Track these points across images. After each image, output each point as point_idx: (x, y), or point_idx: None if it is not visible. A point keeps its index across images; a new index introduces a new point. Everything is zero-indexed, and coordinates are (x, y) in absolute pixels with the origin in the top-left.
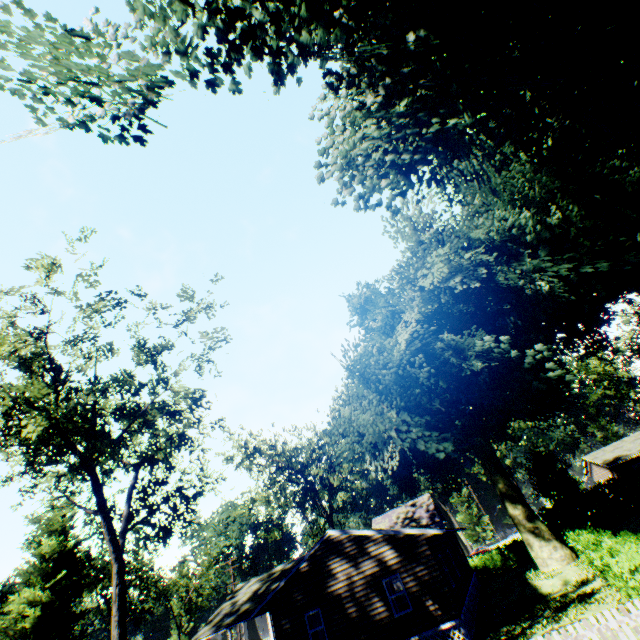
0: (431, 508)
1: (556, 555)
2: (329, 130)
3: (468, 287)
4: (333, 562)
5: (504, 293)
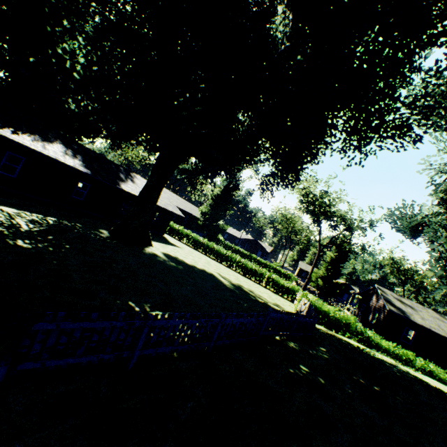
0: None
1: None
2: None
3: None
4: (374, 296)
5: None
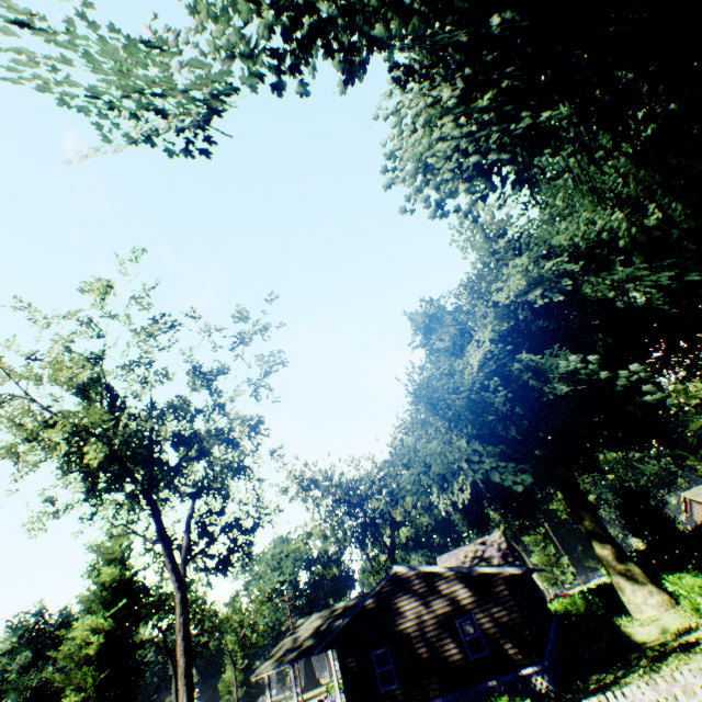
0: (503, 547)
1: (652, 601)
2: (397, 130)
3: (549, 301)
4: (401, 600)
5: (592, 307)
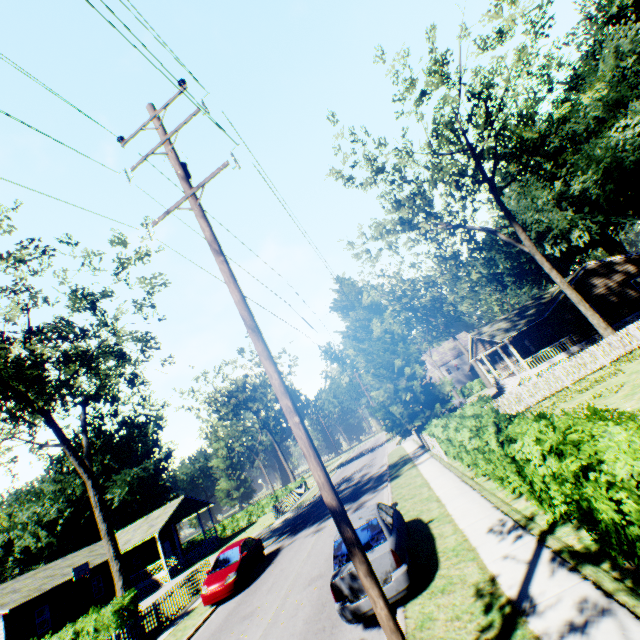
0: None
1: None
2: None
3: None
4: (591, 281)
5: None
